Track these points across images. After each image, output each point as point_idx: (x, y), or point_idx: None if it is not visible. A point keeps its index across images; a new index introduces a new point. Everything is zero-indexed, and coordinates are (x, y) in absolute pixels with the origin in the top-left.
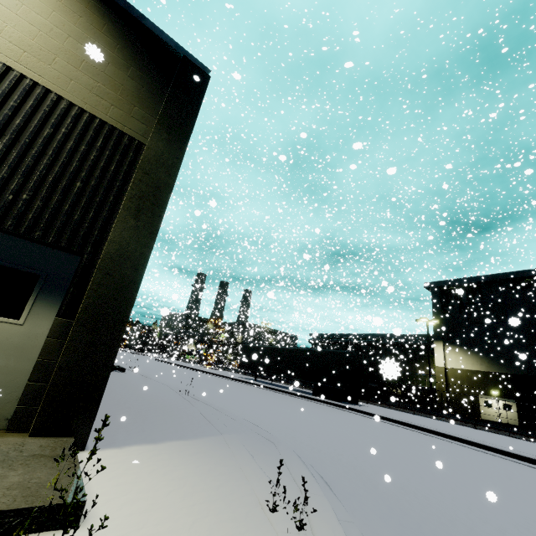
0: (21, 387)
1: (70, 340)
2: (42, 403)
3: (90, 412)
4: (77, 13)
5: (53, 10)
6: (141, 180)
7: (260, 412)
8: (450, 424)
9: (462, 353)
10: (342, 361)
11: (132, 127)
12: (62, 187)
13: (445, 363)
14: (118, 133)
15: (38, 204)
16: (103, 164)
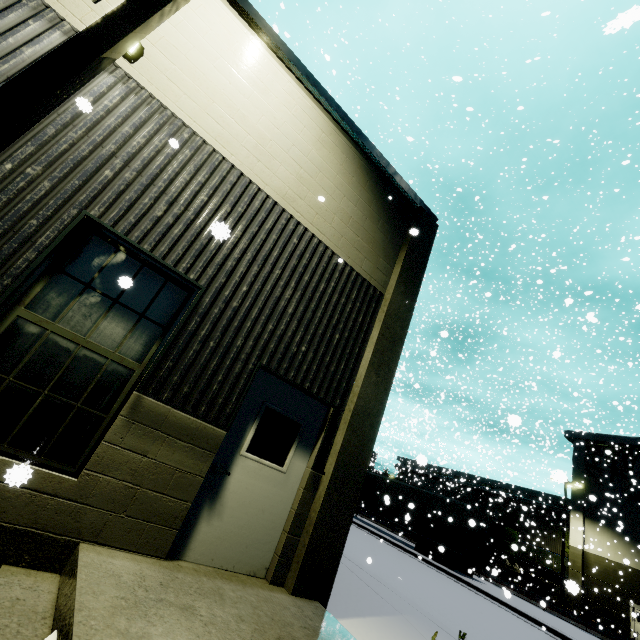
0: (277, 536)
1: (325, 497)
2: (301, 561)
3: (330, 576)
4: (351, 174)
5: (337, 173)
6: (383, 334)
7: (382, 570)
8: (598, 639)
9: (610, 536)
10: (460, 516)
11: (376, 278)
12: (327, 339)
13: (583, 544)
14: (367, 285)
15: (311, 356)
16: (354, 316)
